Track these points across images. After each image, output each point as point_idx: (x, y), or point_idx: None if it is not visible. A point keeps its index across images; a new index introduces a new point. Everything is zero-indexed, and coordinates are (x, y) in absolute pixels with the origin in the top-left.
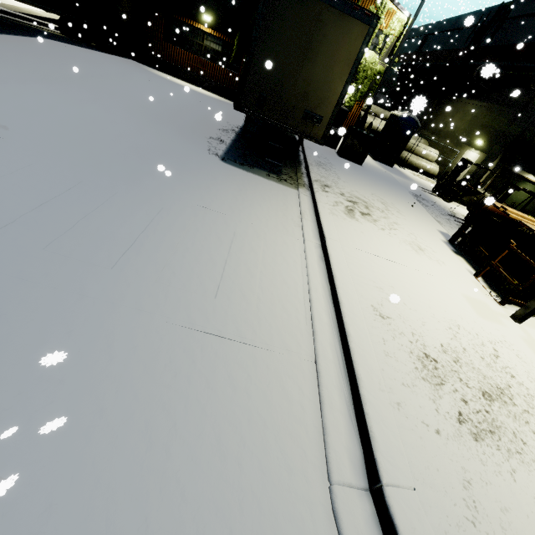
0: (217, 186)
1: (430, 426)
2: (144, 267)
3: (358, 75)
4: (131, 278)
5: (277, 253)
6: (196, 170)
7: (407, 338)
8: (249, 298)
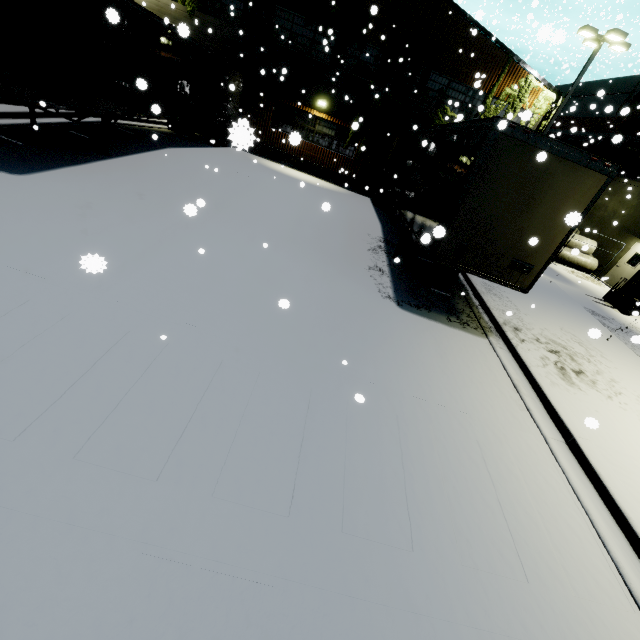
0: (419, 357)
1: None
2: (438, 539)
3: None
4: (439, 565)
5: (534, 471)
6: (387, 333)
7: None
8: (556, 571)
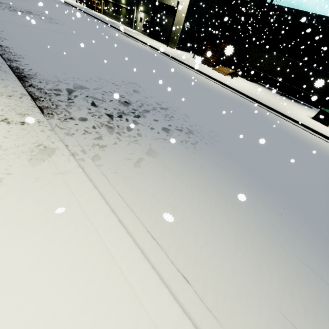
0: None
1: None
2: None
3: None
4: None
5: None
6: None
7: None
8: None
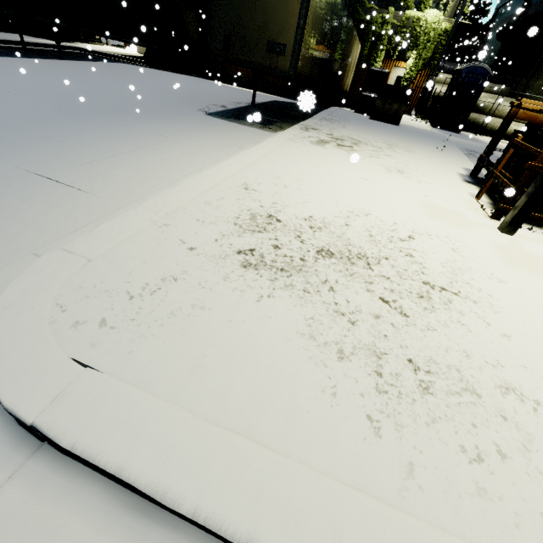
0: (178, 124)
1: (188, 244)
2: (38, 146)
3: (418, 41)
4: (19, 148)
5: (187, 157)
6: (167, 116)
7: (261, 203)
8: (115, 170)
